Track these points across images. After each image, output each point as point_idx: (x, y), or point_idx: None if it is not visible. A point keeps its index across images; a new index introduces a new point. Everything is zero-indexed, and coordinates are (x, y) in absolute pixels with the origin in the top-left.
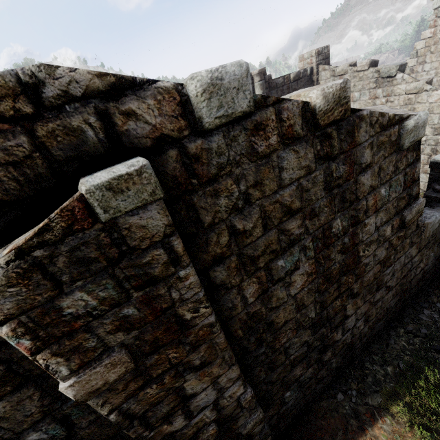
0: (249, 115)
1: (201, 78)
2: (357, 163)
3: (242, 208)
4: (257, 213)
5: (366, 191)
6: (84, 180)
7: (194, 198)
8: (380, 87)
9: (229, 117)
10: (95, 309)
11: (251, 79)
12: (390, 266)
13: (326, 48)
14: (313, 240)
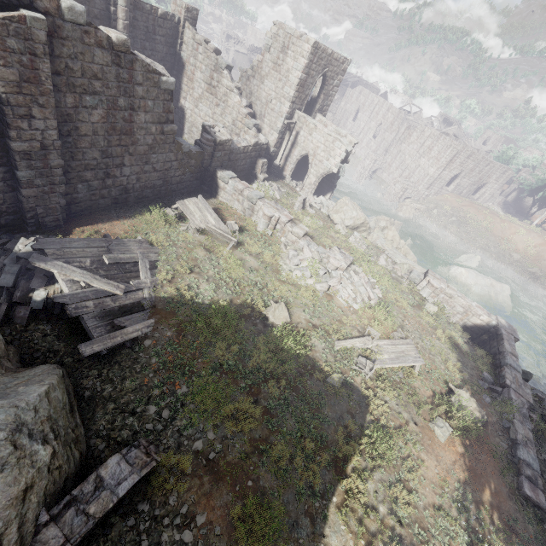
0: (84, 26)
1: (68, 4)
2: (134, 78)
3: (74, 59)
4: (80, 66)
5: (140, 96)
6: (27, 12)
7: (54, 40)
8: (216, 73)
9: (75, 22)
10: (16, 50)
11: None
12: (155, 154)
13: (196, 11)
14: (107, 100)
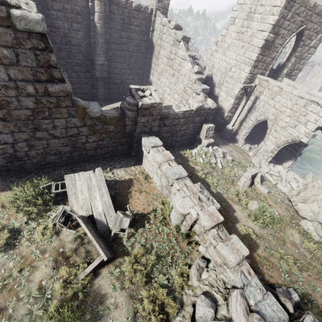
0: None
1: None
2: None
3: None
4: None
5: None
6: None
7: None
8: (174, 46)
9: None
10: None
11: None
12: (47, 119)
13: (167, 0)
14: None
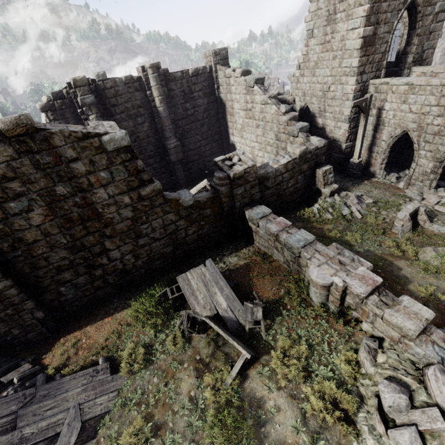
0: None
1: None
2: (62, 156)
3: None
4: None
5: (83, 173)
6: None
7: None
8: (248, 94)
9: None
10: None
11: (145, 71)
12: (145, 223)
13: (224, 50)
14: (40, 196)
